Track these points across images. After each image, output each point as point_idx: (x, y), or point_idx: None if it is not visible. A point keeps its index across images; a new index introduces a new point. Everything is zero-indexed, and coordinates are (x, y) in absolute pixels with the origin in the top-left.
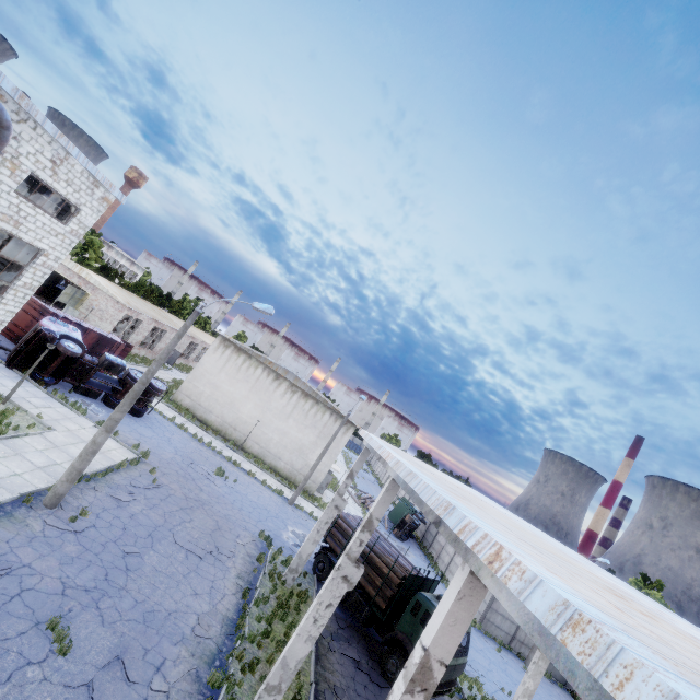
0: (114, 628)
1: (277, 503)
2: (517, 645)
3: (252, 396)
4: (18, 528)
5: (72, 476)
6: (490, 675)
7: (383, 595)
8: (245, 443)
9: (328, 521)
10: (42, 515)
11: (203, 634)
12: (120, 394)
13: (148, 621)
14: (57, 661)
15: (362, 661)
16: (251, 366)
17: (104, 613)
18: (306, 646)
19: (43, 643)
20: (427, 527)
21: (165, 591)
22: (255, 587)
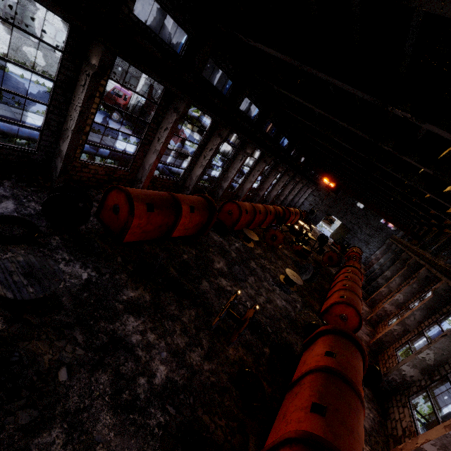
0: None
1: None
2: None
3: None
4: None
5: None
6: None
7: None
8: None
9: None
10: None
11: None
12: None
13: None
14: None
15: None
16: None
17: None
18: None
19: None
20: None
21: None
22: None
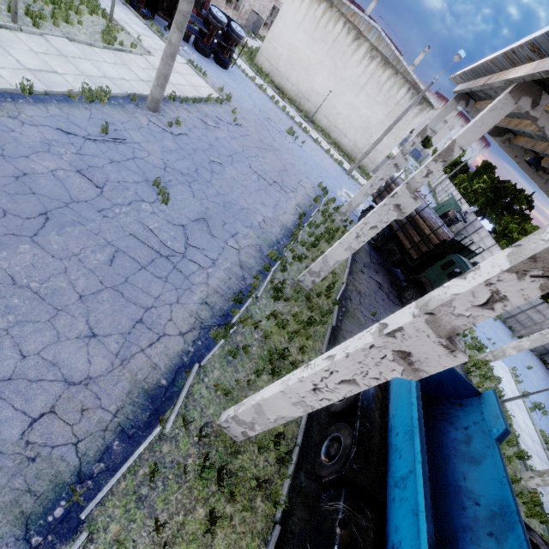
0: (201, 202)
1: (336, 170)
2: (512, 322)
3: (327, 62)
4: (129, 117)
5: (160, 81)
6: (482, 329)
7: (417, 250)
8: (315, 116)
9: (383, 178)
10: (146, 115)
11: (267, 229)
12: (206, 38)
13: (226, 207)
14: (162, 206)
15: (384, 286)
16: (330, 21)
17: (194, 191)
18: (345, 254)
19: (151, 193)
20: (464, 226)
21: (240, 194)
22: (309, 216)
